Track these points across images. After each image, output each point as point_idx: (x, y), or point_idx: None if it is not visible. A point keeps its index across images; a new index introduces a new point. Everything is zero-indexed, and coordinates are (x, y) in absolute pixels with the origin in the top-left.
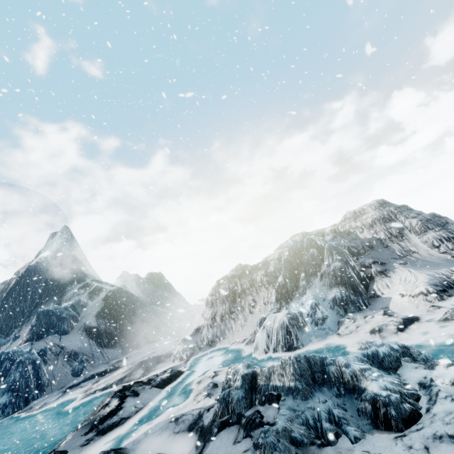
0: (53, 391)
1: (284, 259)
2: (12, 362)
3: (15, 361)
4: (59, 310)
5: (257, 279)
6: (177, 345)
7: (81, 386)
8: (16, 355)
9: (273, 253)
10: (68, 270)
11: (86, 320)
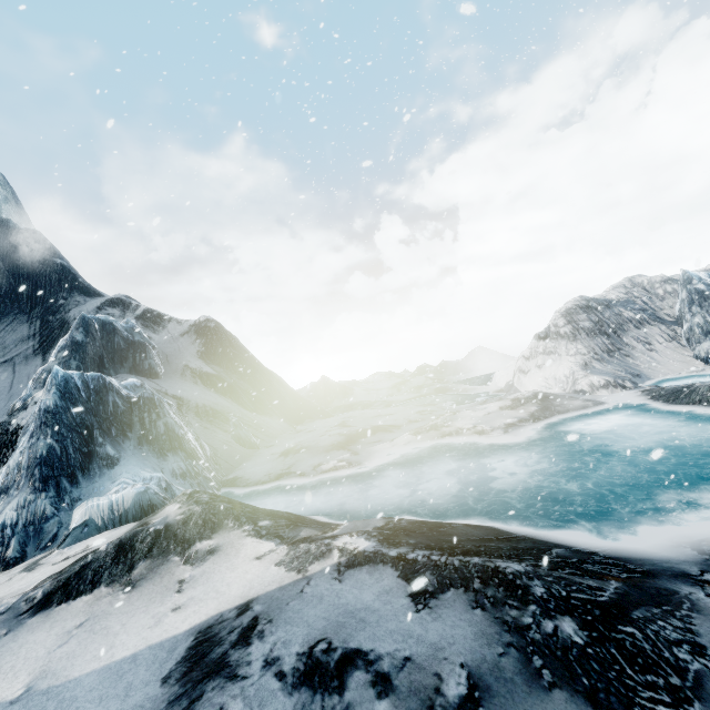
0: (236, 467)
1: (706, 286)
2: (123, 397)
3: (132, 397)
4: (121, 327)
5: (626, 315)
6: (580, 377)
7: (378, 441)
8: (118, 388)
9: (606, 293)
10: (42, 264)
11: (185, 361)
